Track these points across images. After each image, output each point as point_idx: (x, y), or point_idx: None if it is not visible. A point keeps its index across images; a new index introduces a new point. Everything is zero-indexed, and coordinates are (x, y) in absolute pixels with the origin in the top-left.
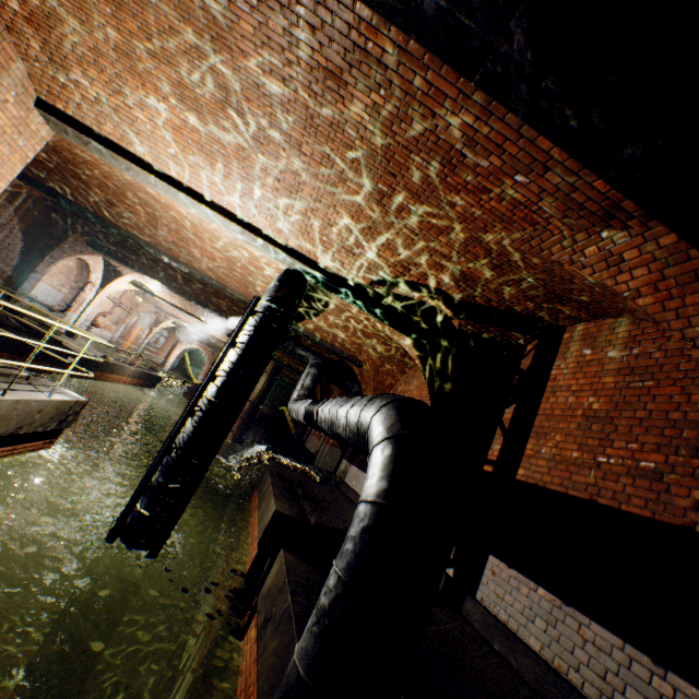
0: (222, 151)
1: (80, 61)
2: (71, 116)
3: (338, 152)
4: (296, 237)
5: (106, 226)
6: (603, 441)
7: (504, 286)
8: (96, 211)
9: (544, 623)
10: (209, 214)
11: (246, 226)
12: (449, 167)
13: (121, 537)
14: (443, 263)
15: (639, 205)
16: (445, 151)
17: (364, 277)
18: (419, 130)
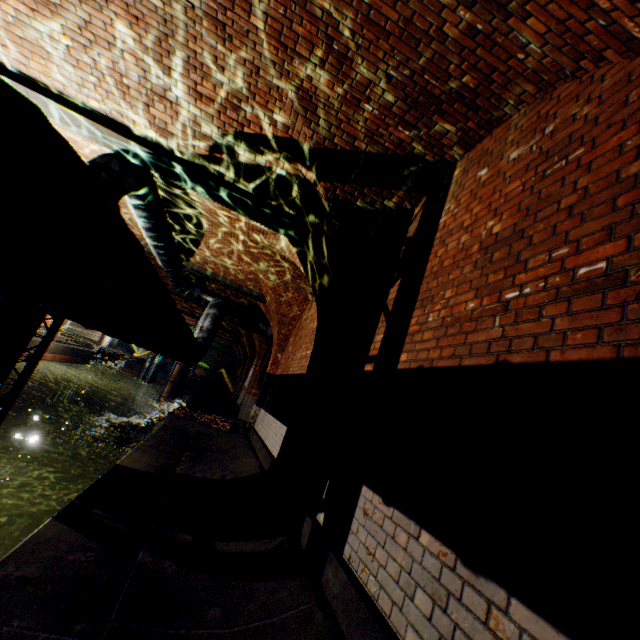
0: None
1: None
2: None
3: None
4: (94, 89)
5: None
6: (511, 269)
7: (363, 104)
8: None
9: (429, 601)
10: None
11: (26, 83)
12: None
13: None
14: (278, 82)
15: None
16: None
17: (199, 144)
18: None
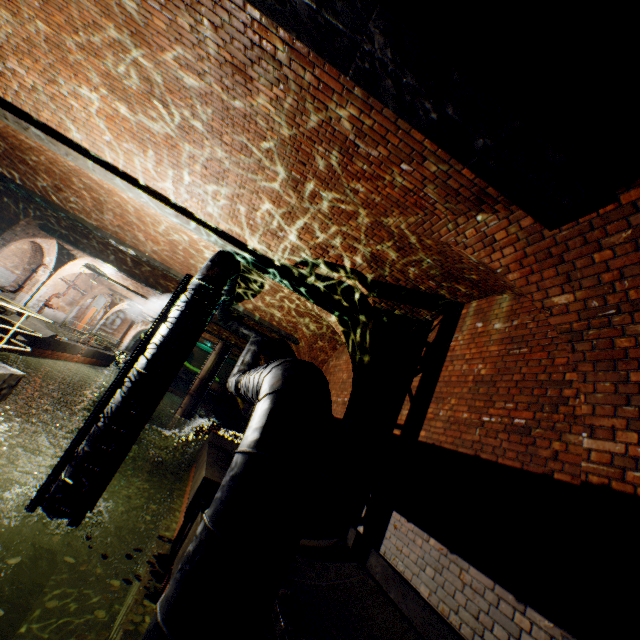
0: (153, 139)
1: (15, 51)
2: (10, 102)
3: (254, 142)
4: (226, 221)
5: (55, 210)
6: (487, 403)
7: (409, 267)
8: (45, 195)
9: (433, 570)
10: (145, 198)
11: (180, 210)
12: (347, 157)
13: (43, 506)
14: (356, 246)
15: (497, 190)
16: (341, 141)
17: (289, 259)
18: (318, 122)
